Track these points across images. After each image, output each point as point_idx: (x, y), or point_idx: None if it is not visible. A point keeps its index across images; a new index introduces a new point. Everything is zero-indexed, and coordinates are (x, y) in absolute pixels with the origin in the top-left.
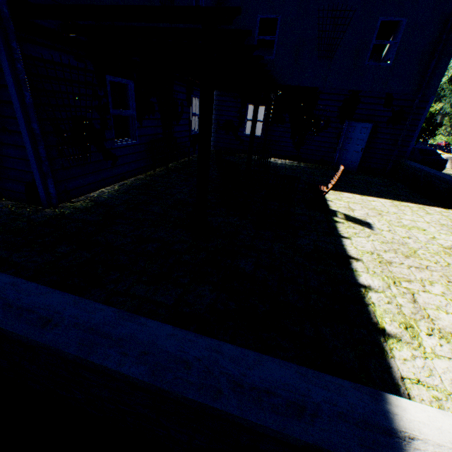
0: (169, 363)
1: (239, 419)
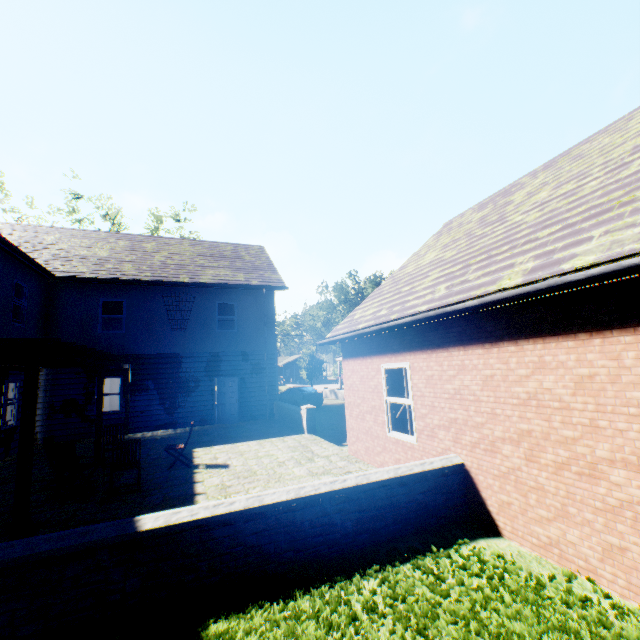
0: (0, 550)
1: (50, 552)
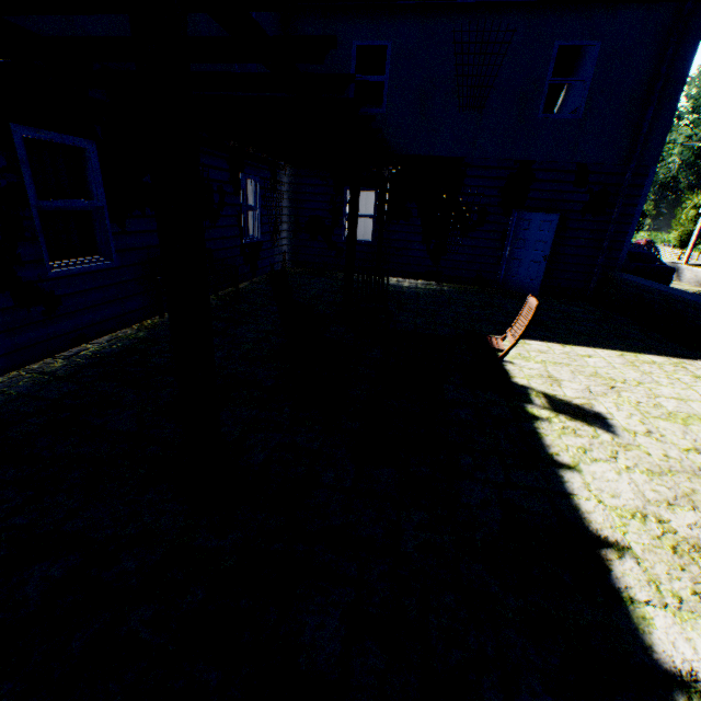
0: None
1: None
